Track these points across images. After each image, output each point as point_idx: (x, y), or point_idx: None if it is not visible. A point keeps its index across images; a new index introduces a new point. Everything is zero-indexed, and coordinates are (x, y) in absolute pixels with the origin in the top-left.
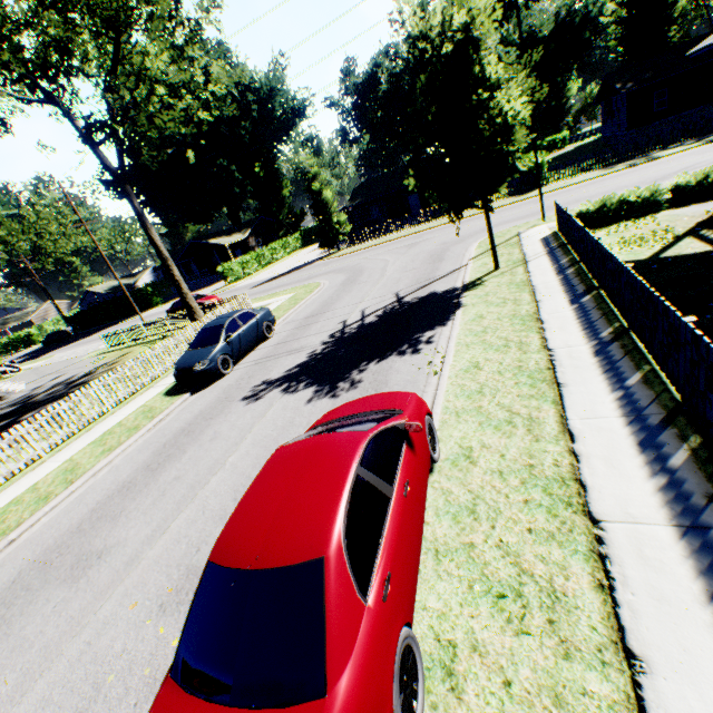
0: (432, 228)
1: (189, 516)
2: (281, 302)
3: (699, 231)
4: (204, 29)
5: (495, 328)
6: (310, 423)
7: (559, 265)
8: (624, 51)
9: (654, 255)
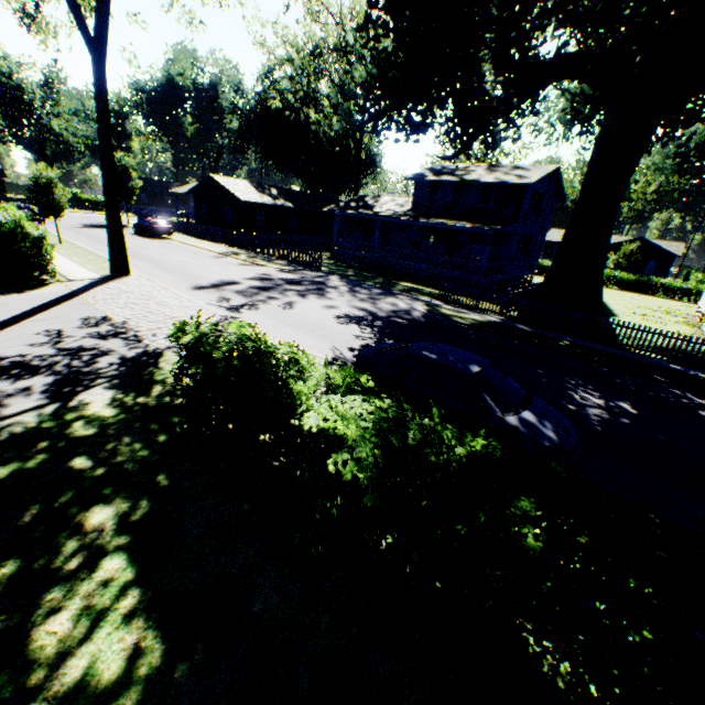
0: None
1: None
2: None
3: None
4: None
5: None
6: None
7: None
8: None
9: None
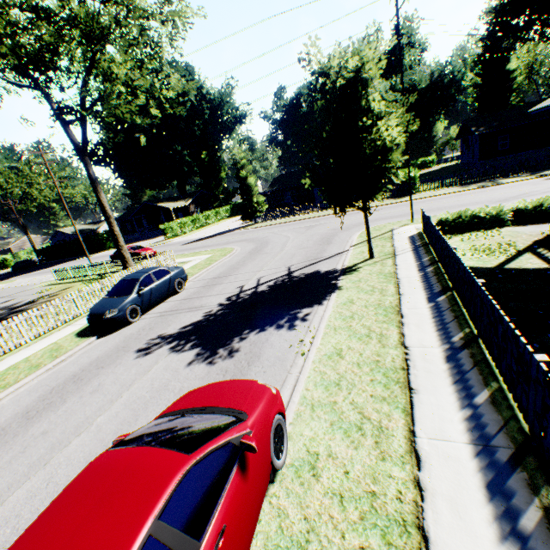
0: (328, 215)
1: (33, 487)
2: (199, 261)
3: (536, 248)
4: (162, 50)
5: (361, 315)
6: (181, 390)
7: (421, 262)
8: (478, 106)
9: (500, 265)
